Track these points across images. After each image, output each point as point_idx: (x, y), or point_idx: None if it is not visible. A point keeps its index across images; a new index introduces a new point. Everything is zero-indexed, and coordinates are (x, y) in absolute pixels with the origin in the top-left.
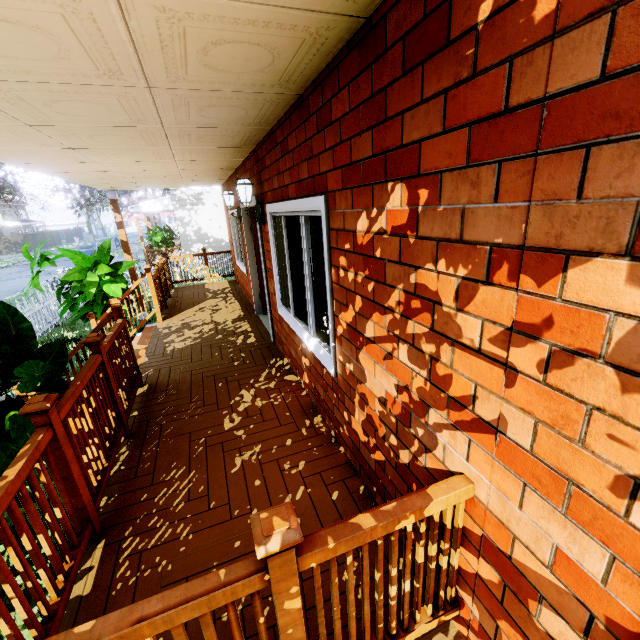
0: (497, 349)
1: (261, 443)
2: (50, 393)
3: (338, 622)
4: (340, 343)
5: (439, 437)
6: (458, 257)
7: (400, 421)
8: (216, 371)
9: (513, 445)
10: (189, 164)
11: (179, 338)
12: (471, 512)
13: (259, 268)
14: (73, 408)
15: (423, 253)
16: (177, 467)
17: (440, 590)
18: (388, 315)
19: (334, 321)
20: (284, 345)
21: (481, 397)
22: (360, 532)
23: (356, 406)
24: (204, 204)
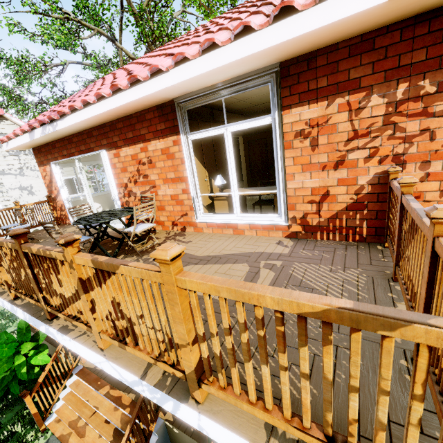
0: None
1: None
2: None
3: None
4: None
5: None
6: None
7: None
8: None
9: None
10: None
11: None
12: None
13: None
14: None
15: None
16: None
17: None
18: None
19: None
20: None
21: None
22: None
23: None
24: None
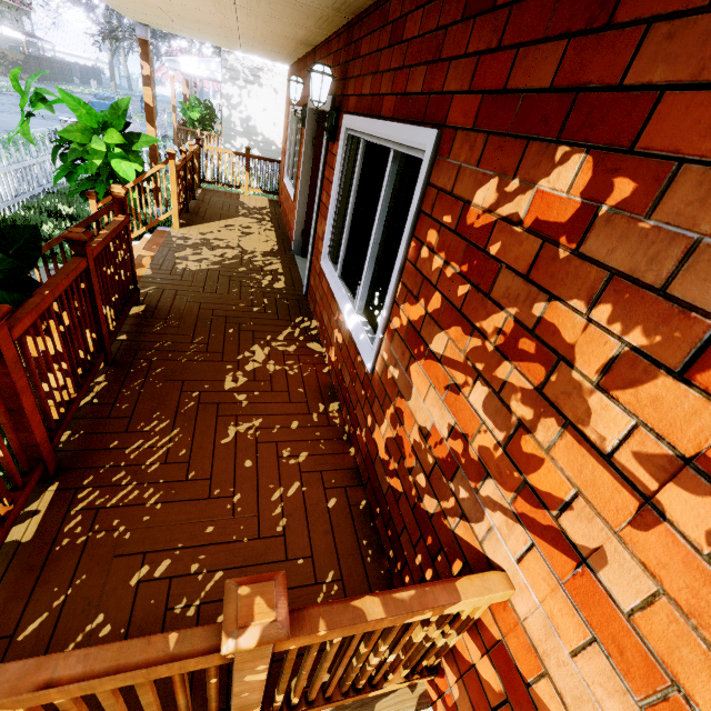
0: (643, 472)
1: (263, 417)
2: (10, 293)
3: (303, 681)
4: (391, 338)
5: (488, 515)
6: (641, 314)
7: (439, 467)
8: (230, 312)
9: (601, 591)
10: (253, 17)
11: (194, 256)
12: (496, 611)
13: (311, 197)
14: (35, 324)
15: (575, 281)
16: (160, 418)
17: (424, 660)
18: (475, 339)
19: (392, 309)
20: (317, 305)
21: (579, 511)
22: (362, 623)
23: (386, 418)
24: (261, 85)
